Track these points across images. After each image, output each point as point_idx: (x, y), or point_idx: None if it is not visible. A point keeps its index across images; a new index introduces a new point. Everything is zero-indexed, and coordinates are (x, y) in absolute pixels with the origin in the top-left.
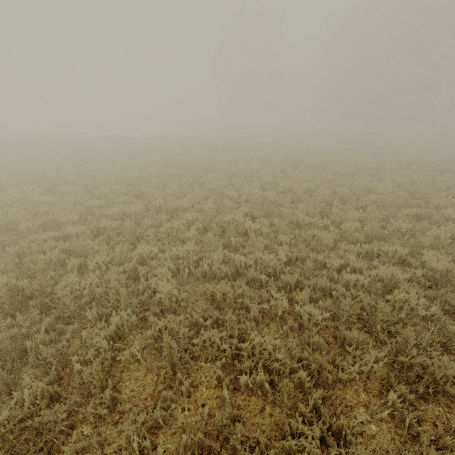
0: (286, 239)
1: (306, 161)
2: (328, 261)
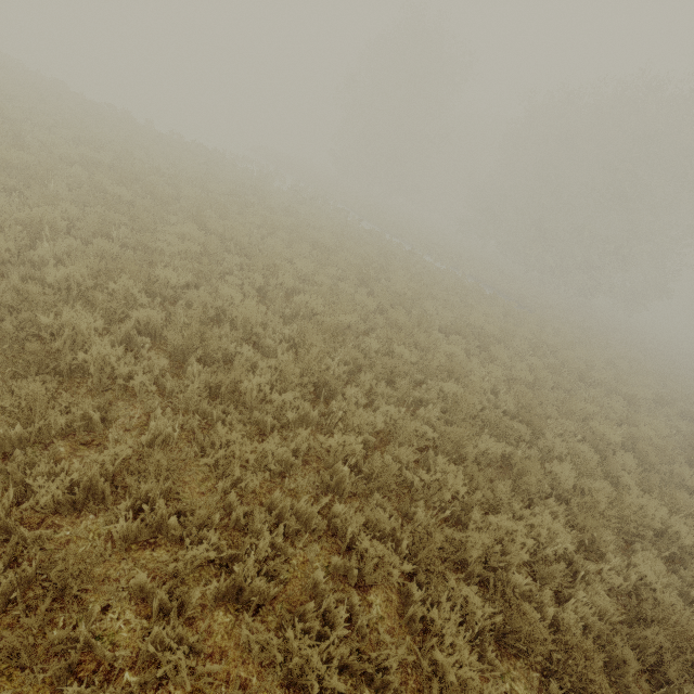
0: (162, 425)
1: (395, 281)
2: (186, 540)
